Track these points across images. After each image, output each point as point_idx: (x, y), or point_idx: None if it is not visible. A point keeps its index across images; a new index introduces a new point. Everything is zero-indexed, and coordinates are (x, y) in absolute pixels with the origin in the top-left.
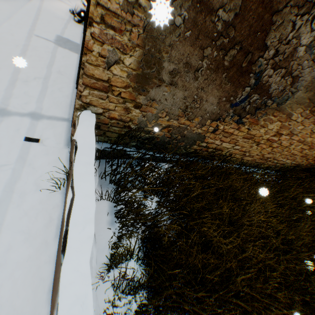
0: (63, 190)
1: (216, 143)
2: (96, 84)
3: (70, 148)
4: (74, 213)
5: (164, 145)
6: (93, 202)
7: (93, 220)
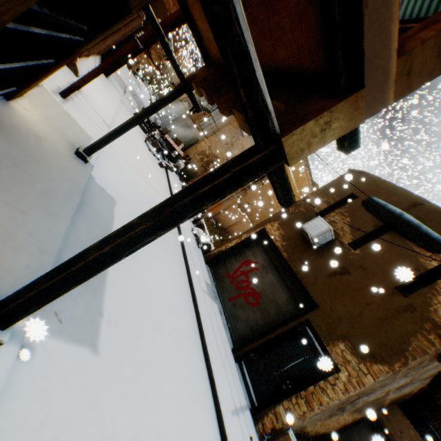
0: None
1: (307, 427)
2: (302, 417)
3: None
4: None
5: None
6: None
7: None
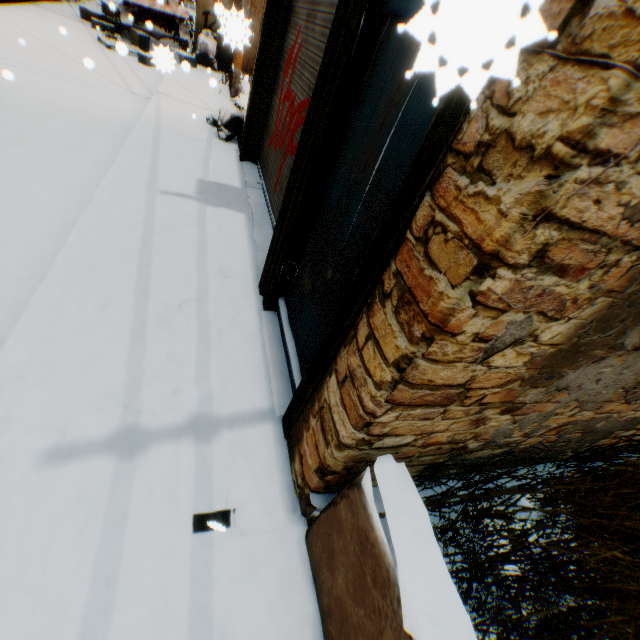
0: None
1: None
2: (428, 396)
3: (300, 521)
4: None
5: (527, 455)
6: None
7: None
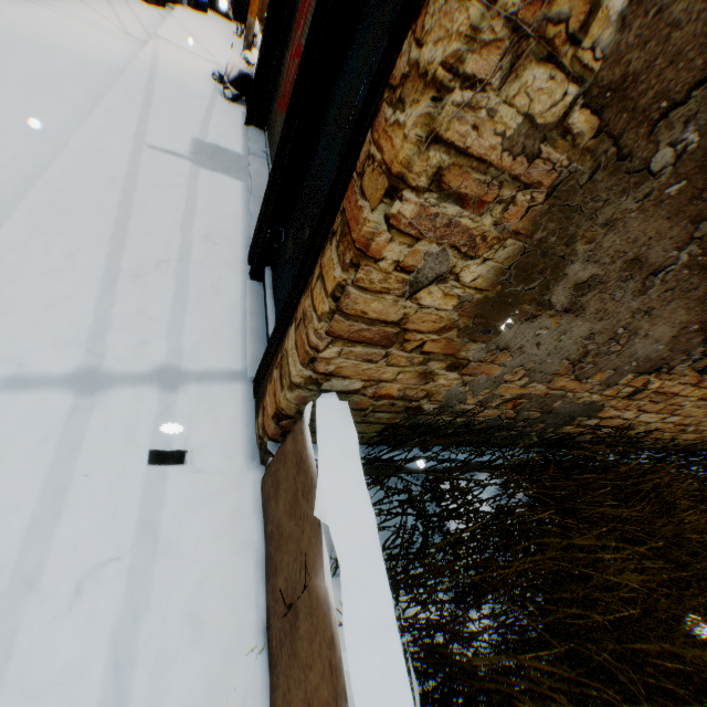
0: (260, 625)
1: (623, 417)
2: (365, 331)
3: (258, 469)
4: None
5: (491, 433)
6: None
7: None
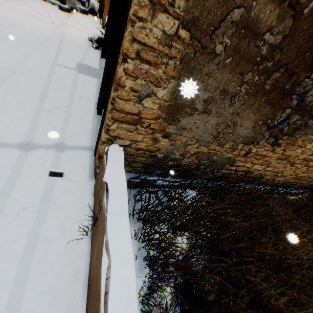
0: (89, 233)
1: (246, 166)
2: (125, 118)
3: (93, 181)
4: (112, 289)
5: (190, 171)
6: (132, 267)
7: (135, 297)
